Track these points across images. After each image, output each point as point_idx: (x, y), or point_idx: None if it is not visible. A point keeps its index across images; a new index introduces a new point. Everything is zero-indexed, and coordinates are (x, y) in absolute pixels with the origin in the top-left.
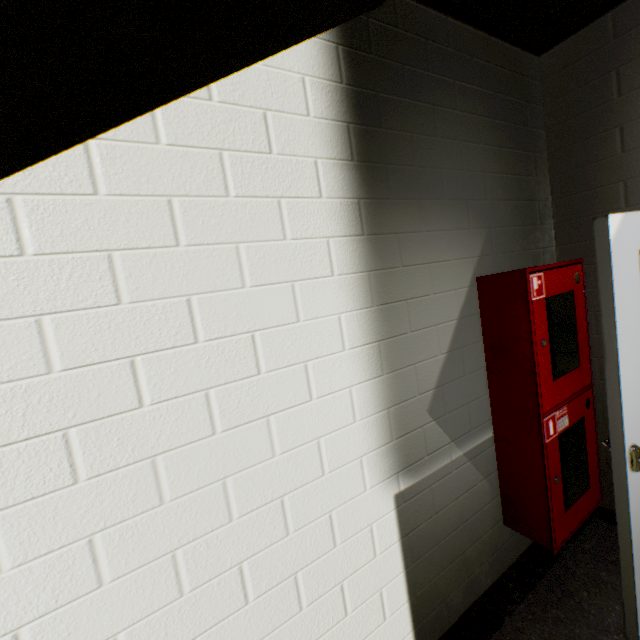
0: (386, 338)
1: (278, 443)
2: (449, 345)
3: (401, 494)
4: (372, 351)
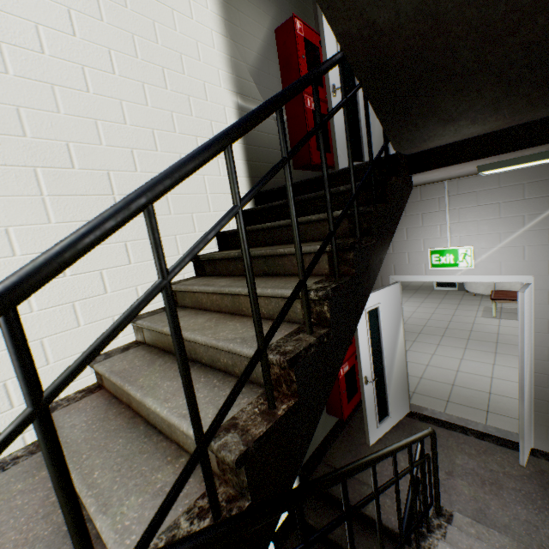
0: (229, 22)
1: (178, 27)
2: (261, 53)
3: (239, 106)
4: (222, 22)
